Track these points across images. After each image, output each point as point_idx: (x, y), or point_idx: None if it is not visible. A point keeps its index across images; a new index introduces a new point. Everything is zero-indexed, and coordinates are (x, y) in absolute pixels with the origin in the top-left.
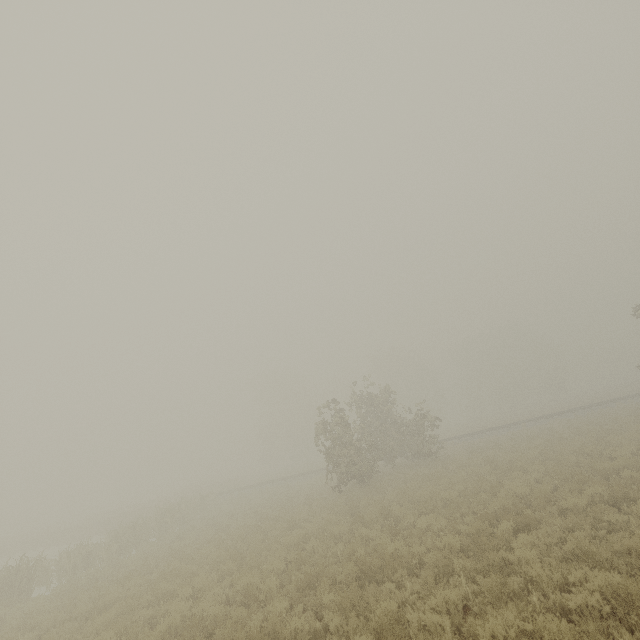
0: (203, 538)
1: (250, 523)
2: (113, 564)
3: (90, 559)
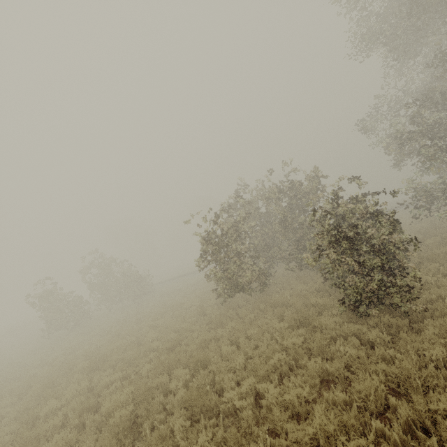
0: None
1: None
2: None
3: None
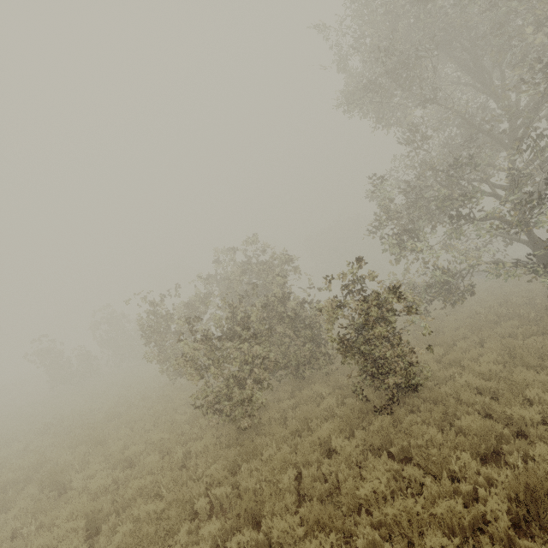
0: None
1: None
2: None
3: None
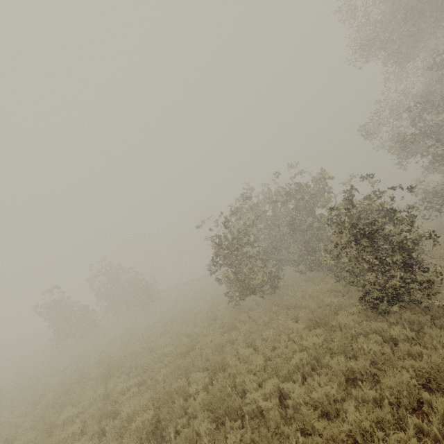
0: None
1: None
2: None
3: None
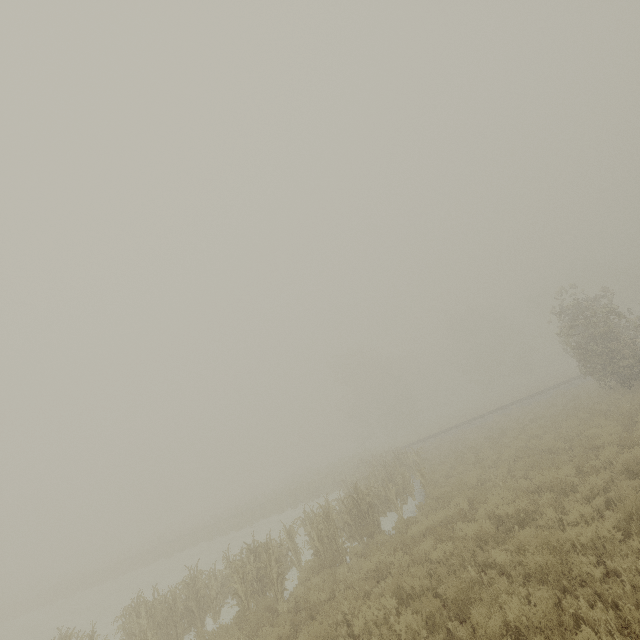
0: (530, 445)
1: (572, 423)
2: (425, 493)
3: (386, 496)
